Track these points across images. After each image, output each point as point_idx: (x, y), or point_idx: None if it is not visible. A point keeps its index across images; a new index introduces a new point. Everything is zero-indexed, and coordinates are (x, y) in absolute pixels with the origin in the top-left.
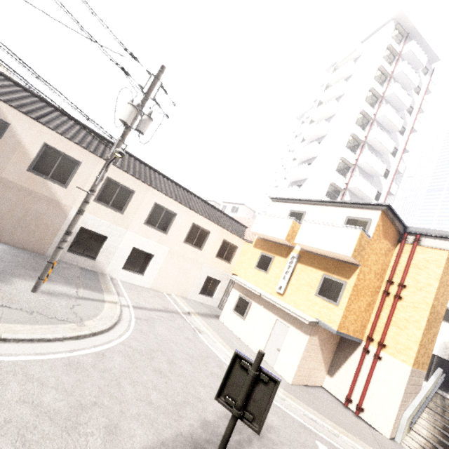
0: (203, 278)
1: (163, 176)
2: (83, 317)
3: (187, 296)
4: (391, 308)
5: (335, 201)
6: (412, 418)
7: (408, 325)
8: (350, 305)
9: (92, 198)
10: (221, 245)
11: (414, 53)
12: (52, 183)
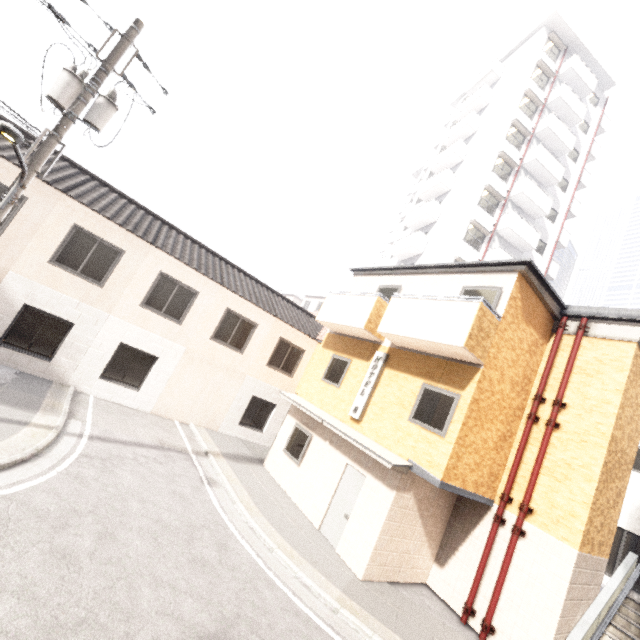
0: (246, 398)
1: (187, 237)
2: None
3: (217, 427)
4: (542, 443)
5: (446, 264)
6: None
7: (571, 474)
8: (466, 436)
9: (47, 258)
10: (276, 346)
11: (577, 73)
12: None
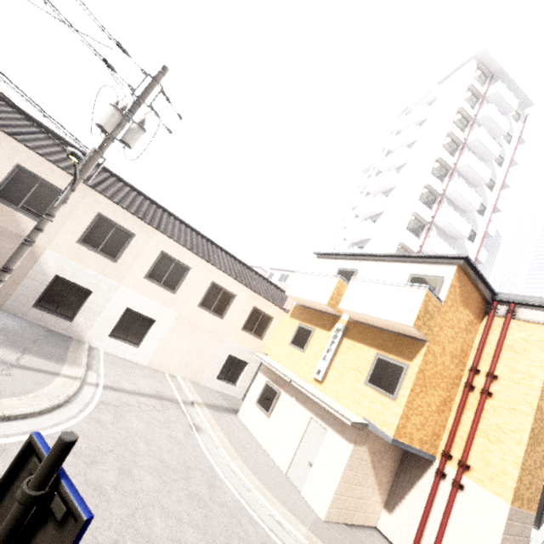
0: (224, 357)
1: (181, 222)
2: (3, 392)
3: (199, 380)
4: (477, 409)
5: (396, 254)
6: None
7: (503, 437)
8: (414, 400)
9: (76, 239)
10: (250, 313)
11: (501, 95)
12: (23, 215)
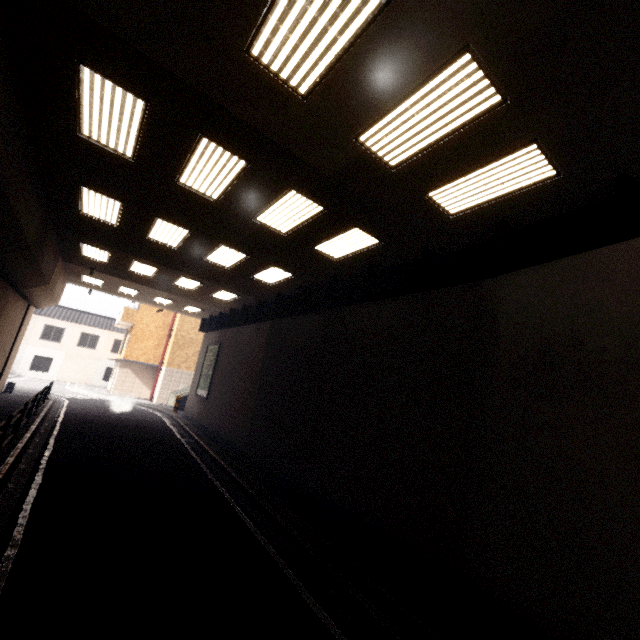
0: (103, 369)
1: (61, 307)
2: None
3: (91, 383)
4: (166, 343)
5: None
6: (176, 393)
7: (169, 348)
8: (133, 346)
9: None
10: (114, 343)
11: None
12: None
